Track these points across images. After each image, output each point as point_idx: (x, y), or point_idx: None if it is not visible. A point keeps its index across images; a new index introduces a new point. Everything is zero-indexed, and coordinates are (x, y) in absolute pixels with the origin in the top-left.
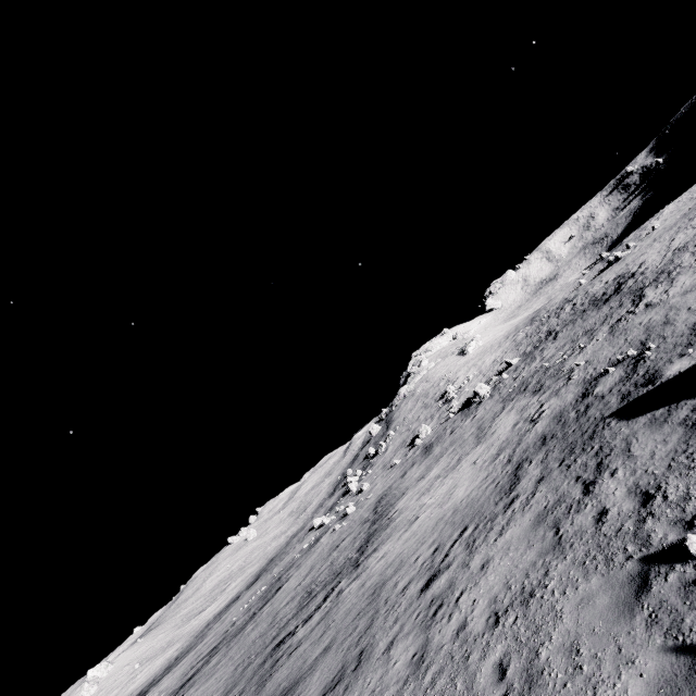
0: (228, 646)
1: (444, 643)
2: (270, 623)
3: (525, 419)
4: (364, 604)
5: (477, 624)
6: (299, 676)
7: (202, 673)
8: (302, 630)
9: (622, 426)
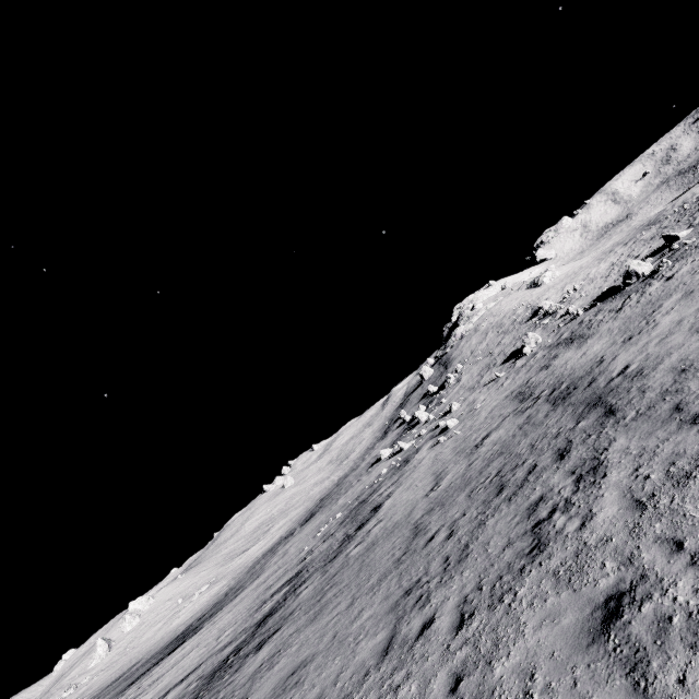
0: (326, 573)
1: None
2: (413, 535)
3: None
4: None
5: None
6: None
7: (294, 607)
8: (593, 518)
9: None
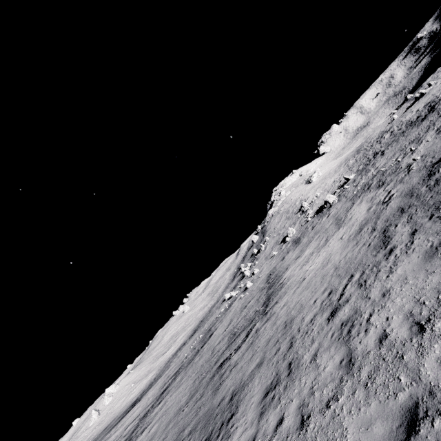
0: (186, 370)
1: (369, 350)
2: (210, 354)
3: (377, 203)
4: (280, 334)
5: (400, 333)
6: (242, 383)
7: (173, 386)
8: (236, 355)
9: None
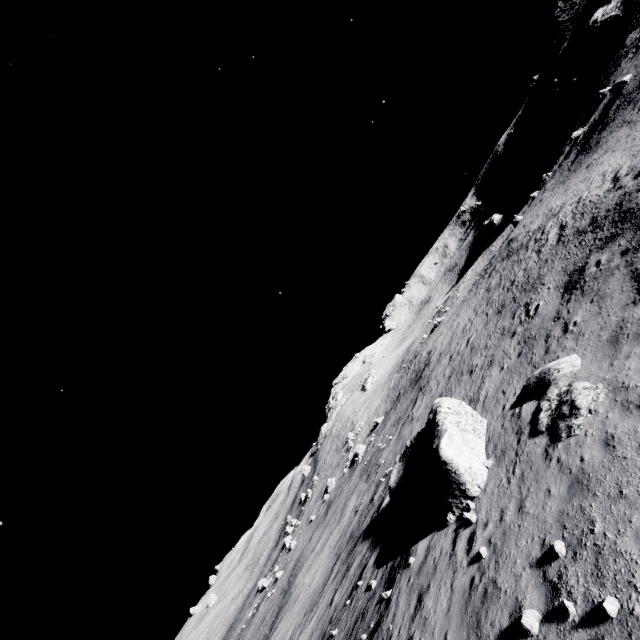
0: None
1: None
2: None
3: (355, 508)
4: None
5: None
6: None
7: None
8: None
9: (359, 546)
